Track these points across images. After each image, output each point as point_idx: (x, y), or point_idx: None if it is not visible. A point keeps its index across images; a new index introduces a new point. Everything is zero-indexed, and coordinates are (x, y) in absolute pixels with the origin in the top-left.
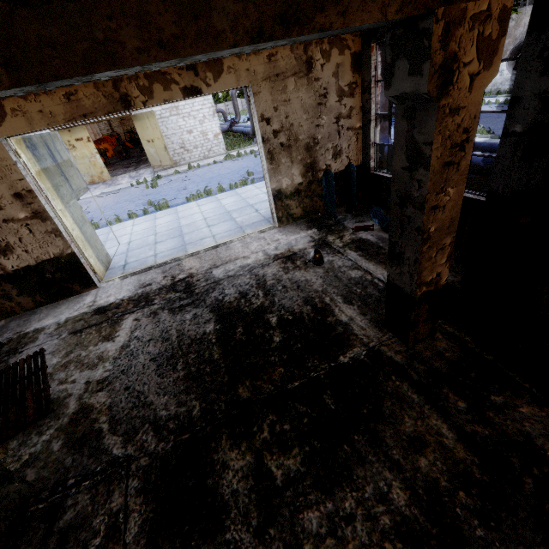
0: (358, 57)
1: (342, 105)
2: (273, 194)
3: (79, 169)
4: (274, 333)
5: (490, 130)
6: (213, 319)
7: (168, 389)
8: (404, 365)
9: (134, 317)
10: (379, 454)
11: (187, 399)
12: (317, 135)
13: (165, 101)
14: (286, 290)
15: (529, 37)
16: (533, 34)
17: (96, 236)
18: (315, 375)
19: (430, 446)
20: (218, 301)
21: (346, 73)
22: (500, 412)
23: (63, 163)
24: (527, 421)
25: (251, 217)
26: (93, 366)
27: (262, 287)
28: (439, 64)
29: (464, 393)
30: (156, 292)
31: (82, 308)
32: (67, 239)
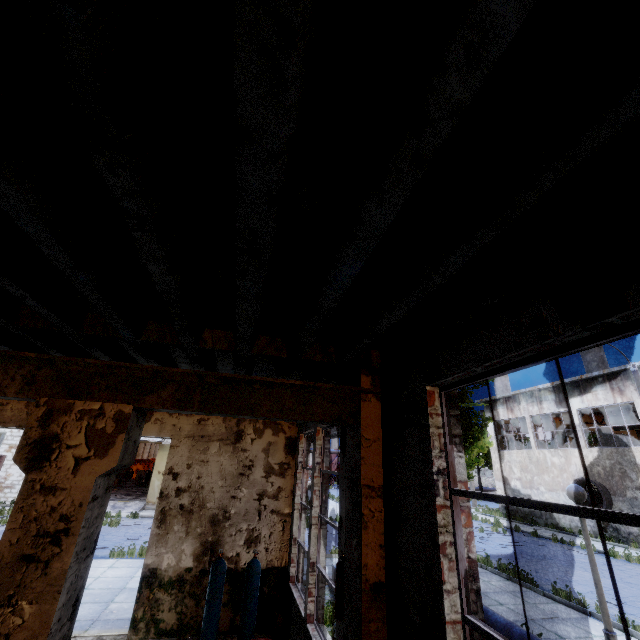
0: (293, 441)
1: (269, 482)
2: (143, 572)
3: None
4: None
5: (532, 578)
6: None
7: None
8: None
9: None
10: None
11: None
12: (231, 508)
13: None
14: None
15: (341, 456)
16: (342, 454)
17: None
18: None
19: None
20: None
21: (279, 452)
22: None
23: None
24: None
25: (131, 607)
26: None
27: None
28: (35, 439)
29: None
30: None
31: None
32: None
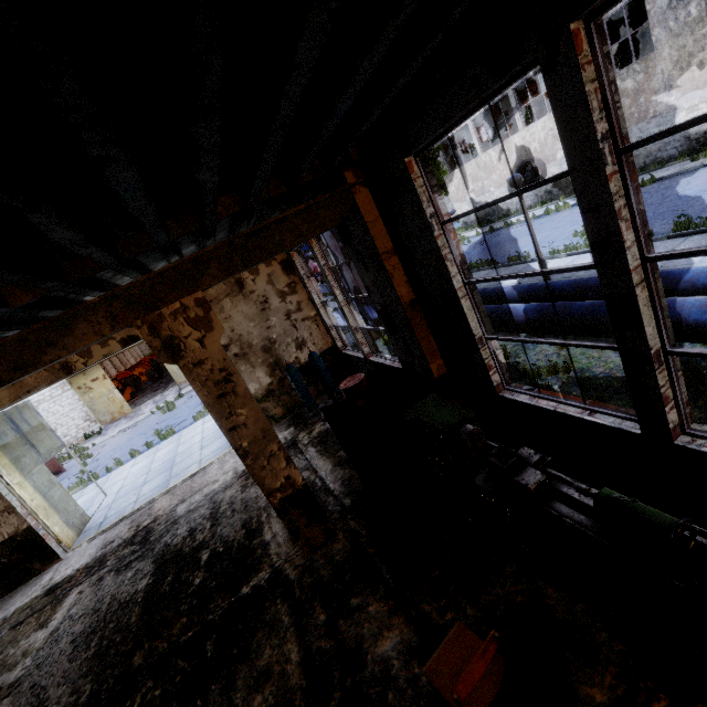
0: (287, 262)
1: (288, 303)
2: None
3: (98, 409)
4: (198, 573)
5: (494, 261)
6: (151, 571)
7: (71, 675)
8: (294, 582)
9: (79, 590)
10: (224, 701)
11: (83, 683)
12: (272, 336)
13: (106, 356)
14: (233, 514)
15: (347, 247)
16: (347, 246)
17: (68, 497)
18: (211, 617)
19: (272, 678)
20: (165, 546)
21: (281, 277)
22: (351, 616)
23: (30, 430)
24: (368, 622)
25: None
26: (14, 666)
27: (213, 517)
28: (161, 346)
29: (331, 602)
30: (114, 550)
31: (36, 591)
32: (22, 514)
